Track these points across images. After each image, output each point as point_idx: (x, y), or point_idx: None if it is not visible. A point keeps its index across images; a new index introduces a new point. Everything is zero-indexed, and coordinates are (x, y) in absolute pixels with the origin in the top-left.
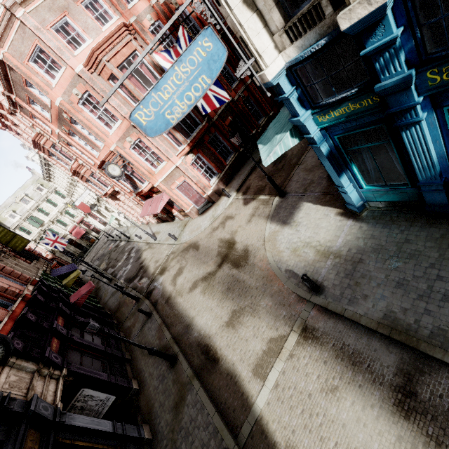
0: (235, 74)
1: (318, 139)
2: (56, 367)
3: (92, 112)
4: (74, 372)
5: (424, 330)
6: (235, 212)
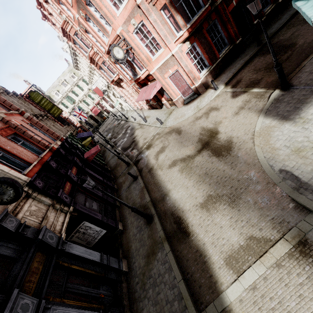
0: None
1: None
2: (66, 205)
3: None
4: (78, 210)
5: None
6: (221, 104)
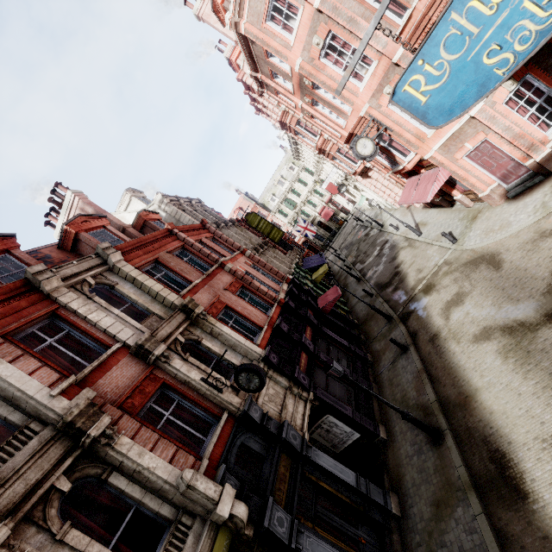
0: None
1: None
2: (304, 389)
3: (336, 64)
4: (320, 398)
5: None
6: None
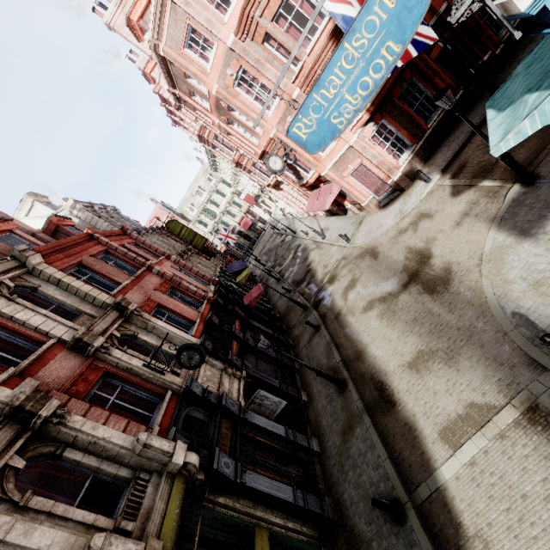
0: (448, 19)
1: None
2: (237, 369)
3: (248, 93)
4: (251, 375)
5: None
6: (435, 208)
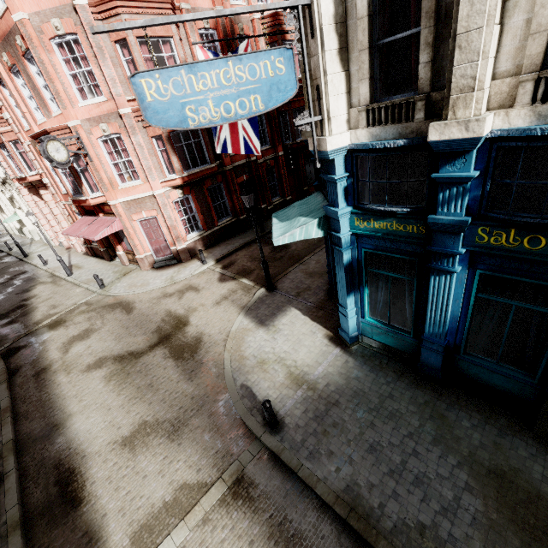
0: (294, 120)
1: (346, 243)
2: None
3: (67, 63)
4: None
5: (387, 520)
6: (204, 285)
